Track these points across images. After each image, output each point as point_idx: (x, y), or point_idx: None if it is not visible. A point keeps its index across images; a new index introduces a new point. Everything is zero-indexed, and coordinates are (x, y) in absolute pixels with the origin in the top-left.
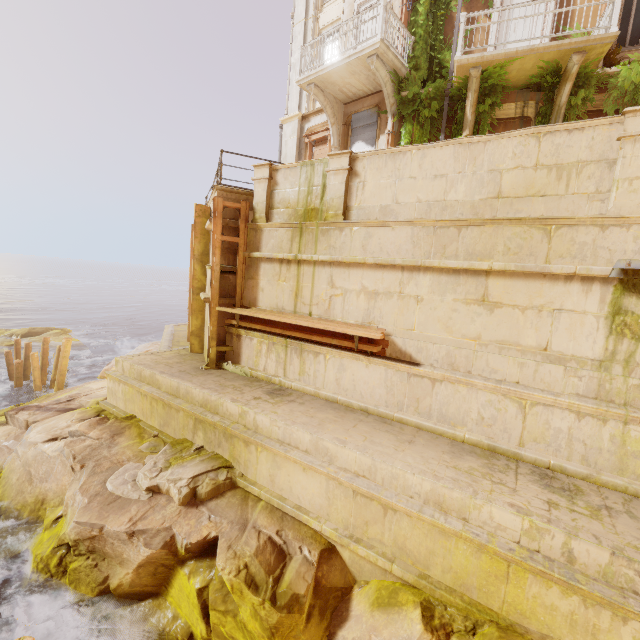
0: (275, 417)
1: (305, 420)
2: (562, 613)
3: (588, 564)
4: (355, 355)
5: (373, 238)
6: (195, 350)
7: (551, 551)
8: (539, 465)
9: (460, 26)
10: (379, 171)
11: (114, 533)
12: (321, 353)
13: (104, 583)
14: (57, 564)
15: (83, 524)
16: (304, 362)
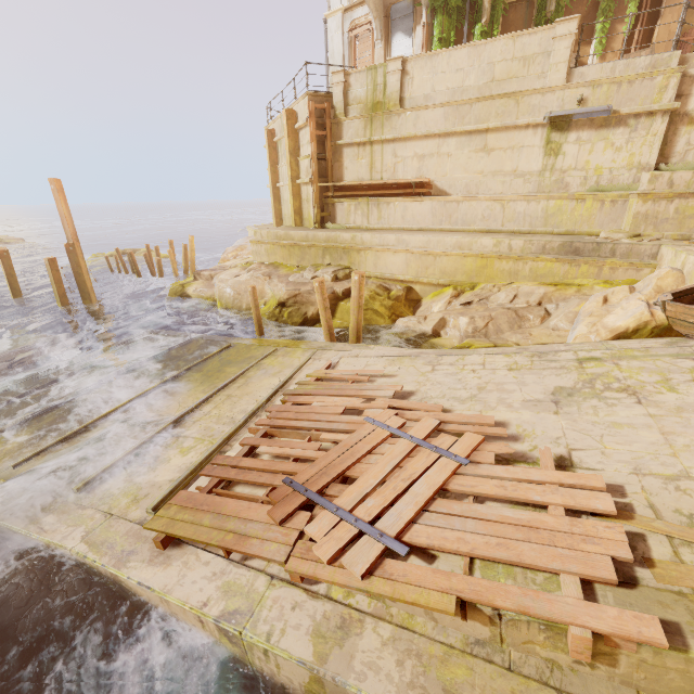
0: (373, 234)
1: (390, 233)
2: (506, 271)
3: (516, 249)
4: (413, 198)
5: (420, 118)
6: (298, 225)
7: (504, 249)
8: (509, 232)
9: None
10: (422, 70)
11: (307, 291)
12: (391, 202)
13: (305, 315)
14: (279, 313)
15: (290, 290)
16: (381, 211)
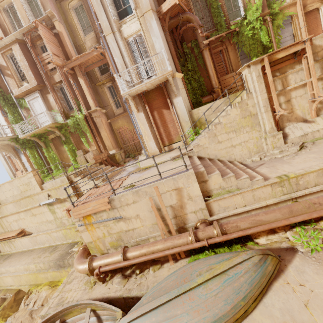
0: None
1: (7, 264)
2: (44, 277)
3: (43, 267)
4: (20, 238)
5: (7, 208)
6: None
7: (39, 268)
8: (56, 245)
9: (15, 128)
10: None
11: None
12: (15, 240)
13: None
14: None
15: None
16: (13, 244)
